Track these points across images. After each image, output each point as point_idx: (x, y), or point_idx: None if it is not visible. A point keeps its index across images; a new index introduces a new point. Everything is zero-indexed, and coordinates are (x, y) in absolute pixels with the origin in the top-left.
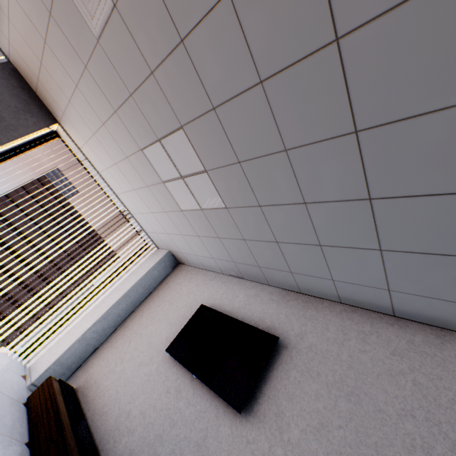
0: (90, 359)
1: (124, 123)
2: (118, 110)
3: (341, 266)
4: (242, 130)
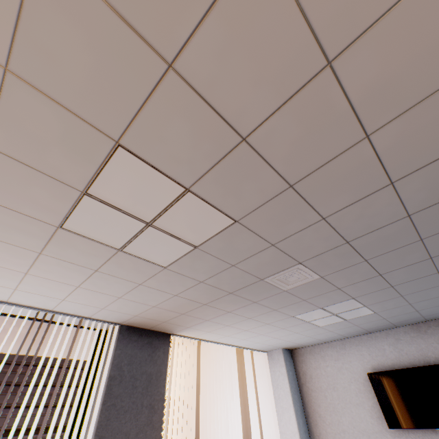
0: None
1: (281, 311)
2: (279, 309)
3: None
4: (412, 287)
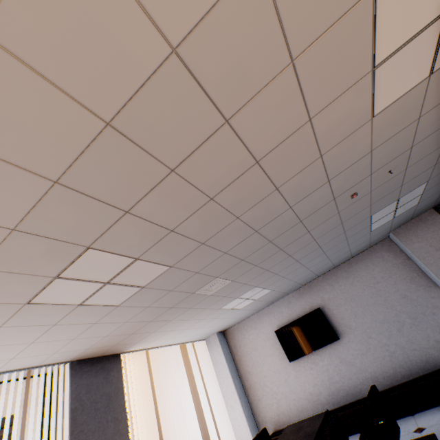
0: (258, 418)
1: (210, 308)
2: (209, 307)
3: (319, 270)
4: (287, 271)
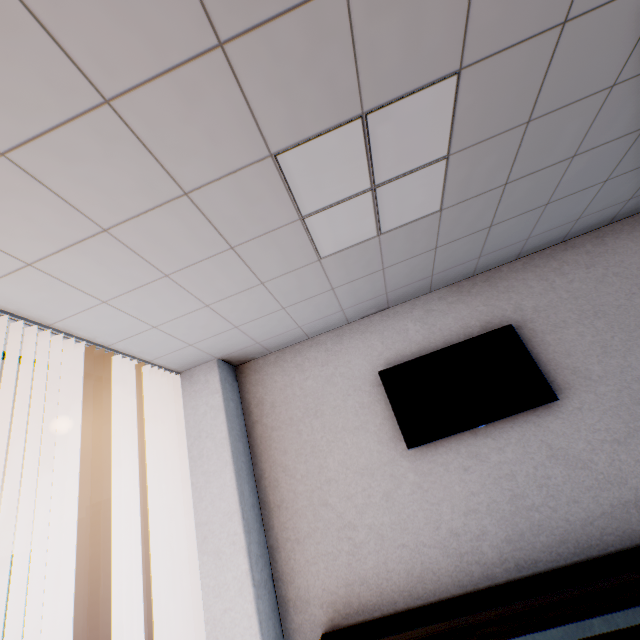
0: (285, 592)
1: (241, 84)
2: (239, 39)
3: (551, 217)
4: (579, 63)
